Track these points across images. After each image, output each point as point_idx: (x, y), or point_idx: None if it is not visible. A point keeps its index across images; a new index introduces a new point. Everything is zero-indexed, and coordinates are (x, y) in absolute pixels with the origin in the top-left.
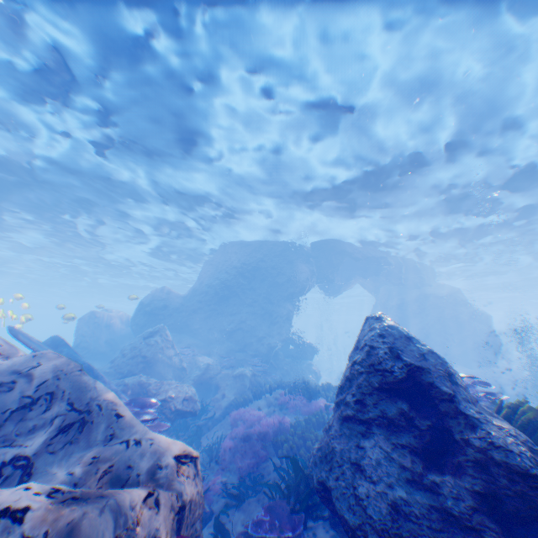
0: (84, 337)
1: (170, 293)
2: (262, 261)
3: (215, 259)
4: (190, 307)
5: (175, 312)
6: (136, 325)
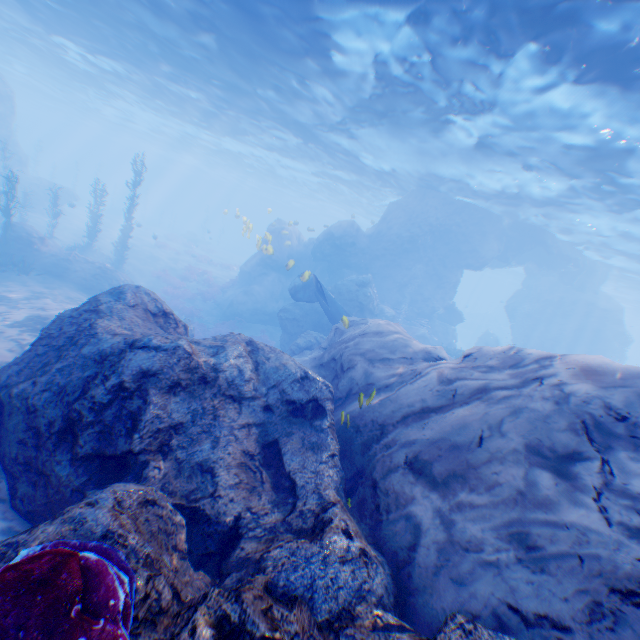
0: (276, 252)
1: (359, 233)
2: (456, 225)
3: (410, 208)
4: (374, 253)
5: (360, 254)
6: (320, 254)
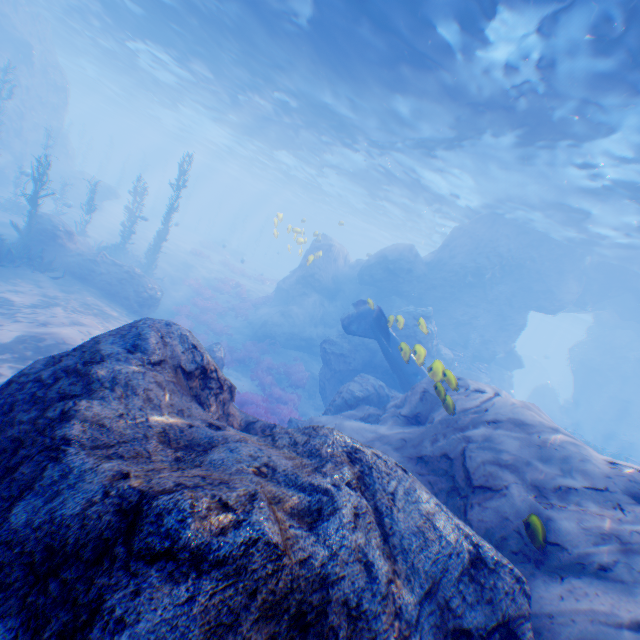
0: (320, 272)
1: (417, 259)
2: (531, 260)
3: (479, 236)
4: (432, 282)
5: (416, 282)
6: (369, 278)
